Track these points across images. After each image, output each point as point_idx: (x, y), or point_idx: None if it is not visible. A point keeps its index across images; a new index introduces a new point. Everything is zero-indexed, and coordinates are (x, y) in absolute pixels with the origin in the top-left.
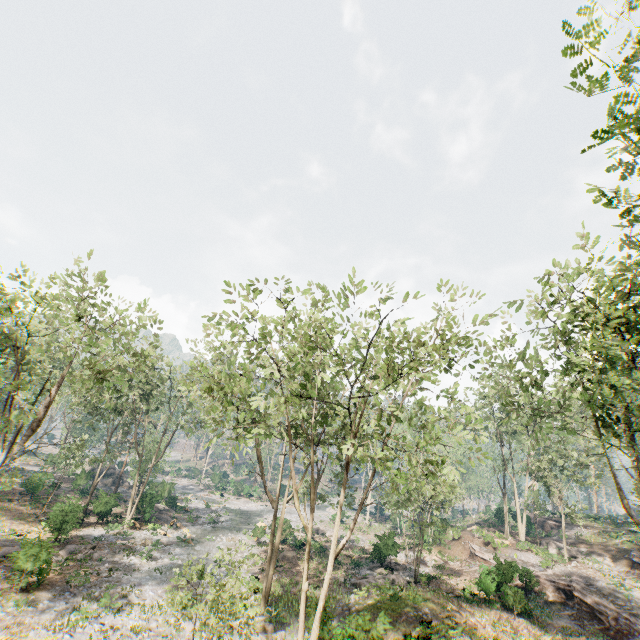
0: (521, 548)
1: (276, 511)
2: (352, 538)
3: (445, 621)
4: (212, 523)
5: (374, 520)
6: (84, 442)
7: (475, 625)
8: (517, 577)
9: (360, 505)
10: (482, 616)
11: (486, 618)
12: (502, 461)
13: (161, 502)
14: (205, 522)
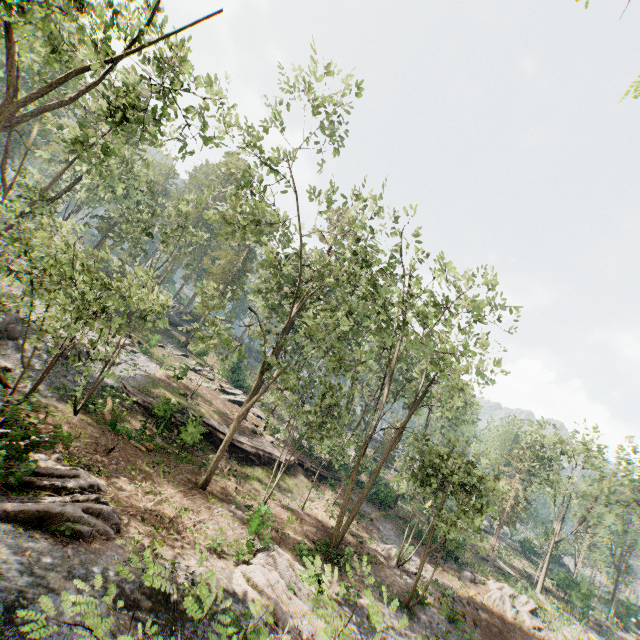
0: None
1: None
2: None
3: None
4: None
5: None
6: None
7: None
8: None
9: None
10: None
11: None
12: None
13: None
14: None
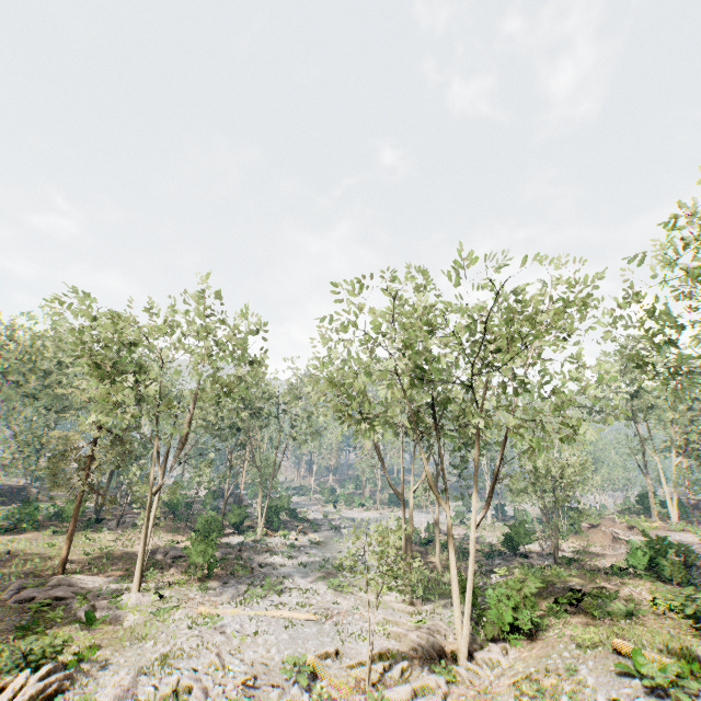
0: (673, 528)
1: (403, 503)
2: (477, 536)
3: (595, 591)
4: (334, 529)
5: (496, 520)
6: (211, 461)
7: (629, 593)
8: (672, 555)
9: (494, 479)
10: (636, 587)
11: (641, 588)
12: (639, 441)
13: (282, 515)
14: (327, 529)
